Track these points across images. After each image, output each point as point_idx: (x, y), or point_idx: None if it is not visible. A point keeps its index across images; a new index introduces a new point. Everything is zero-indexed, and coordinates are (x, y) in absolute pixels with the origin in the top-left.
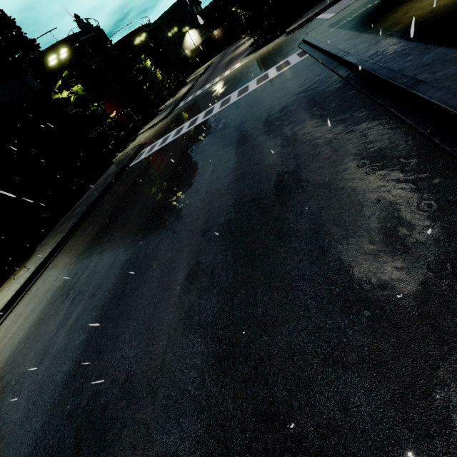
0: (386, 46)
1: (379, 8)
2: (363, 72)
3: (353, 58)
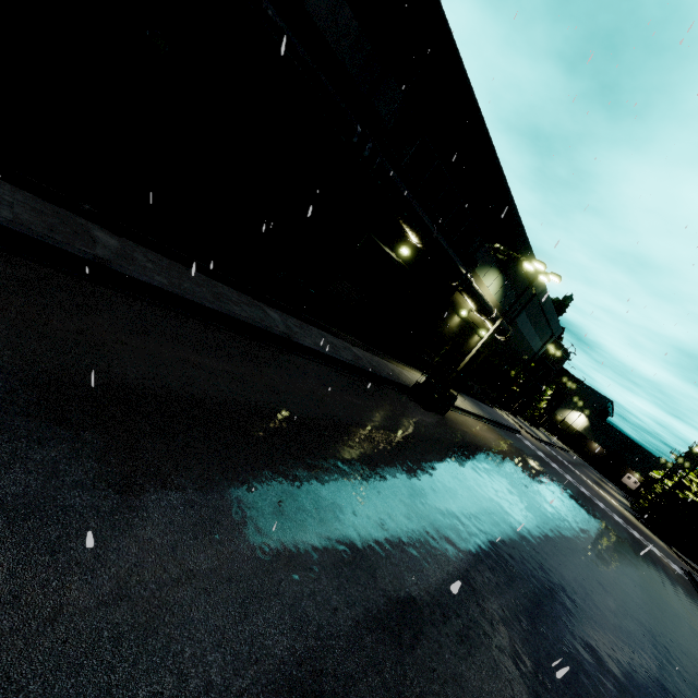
0: None
1: None
2: None
3: None
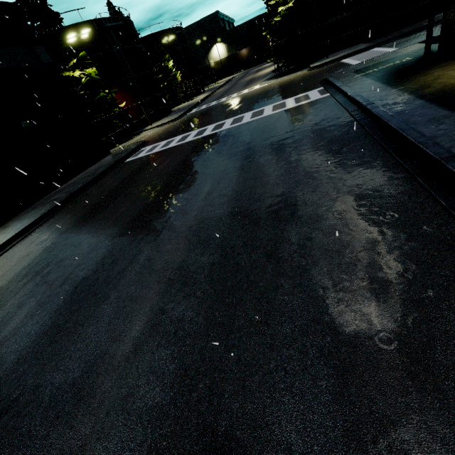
0: (416, 106)
1: (408, 67)
2: (388, 128)
3: (378, 110)
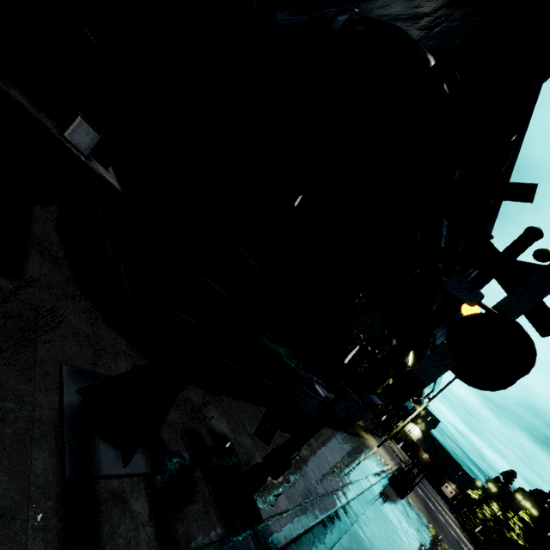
0: None
1: None
2: None
3: None
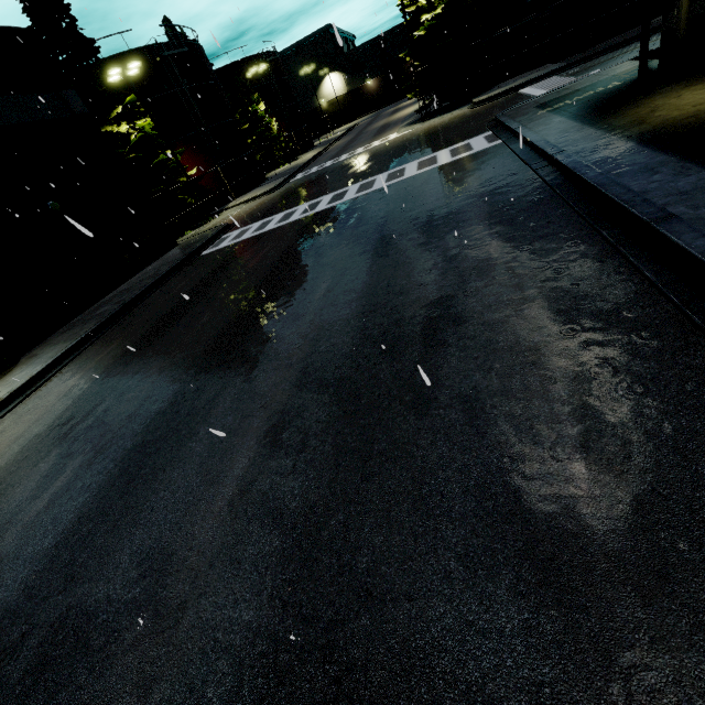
0: (622, 151)
1: (614, 96)
2: (583, 184)
3: (569, 160)
